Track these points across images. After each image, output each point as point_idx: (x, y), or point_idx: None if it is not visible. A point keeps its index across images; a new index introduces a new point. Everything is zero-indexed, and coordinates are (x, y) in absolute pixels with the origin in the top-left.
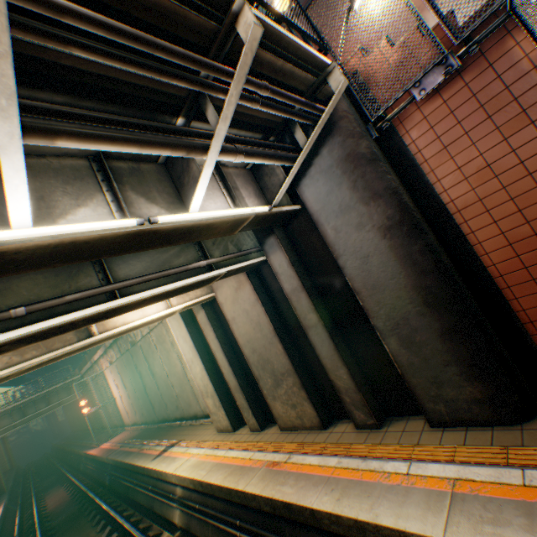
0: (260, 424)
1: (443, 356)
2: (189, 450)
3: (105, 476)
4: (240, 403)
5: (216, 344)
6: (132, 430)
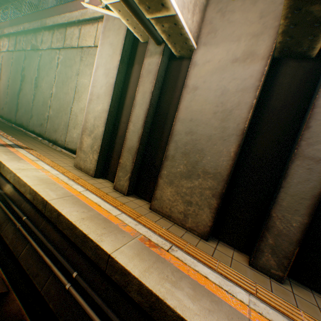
0: (128, 190)
1: None
2: (39, 162)
3: None
4: (123, 162)
5: (144, 99)
6: None
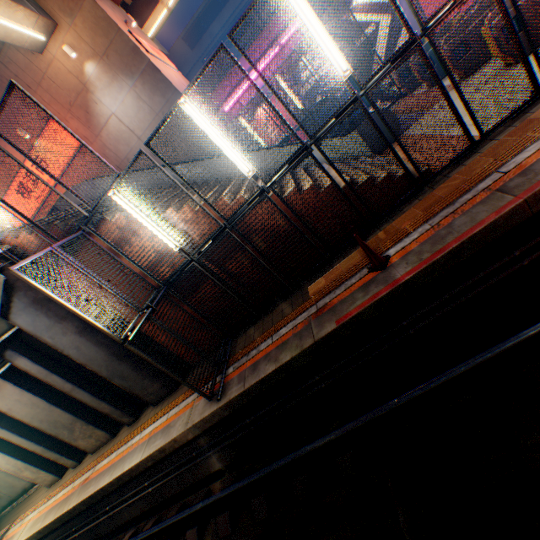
0: (79, 460)
1: (140, 376)
2: (25, 520)
3: None
4: (54, 457)
5: (6, 432)
6: None
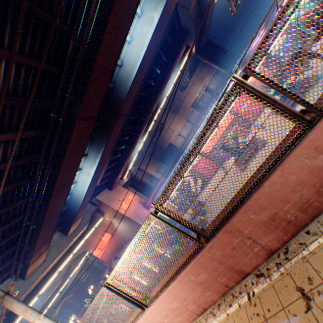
0: None
1: None
2: None
3: None
4: None
5: None
6: None
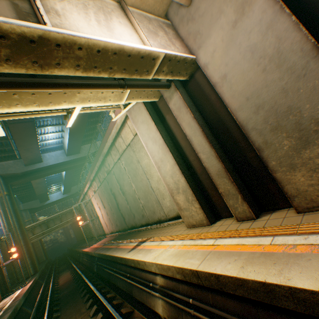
0: (253, 212)
1: None
2: (162, 243)
3: (93, 265)
4: (223, 190)
5: (192, 128)
6: (110, 237)
